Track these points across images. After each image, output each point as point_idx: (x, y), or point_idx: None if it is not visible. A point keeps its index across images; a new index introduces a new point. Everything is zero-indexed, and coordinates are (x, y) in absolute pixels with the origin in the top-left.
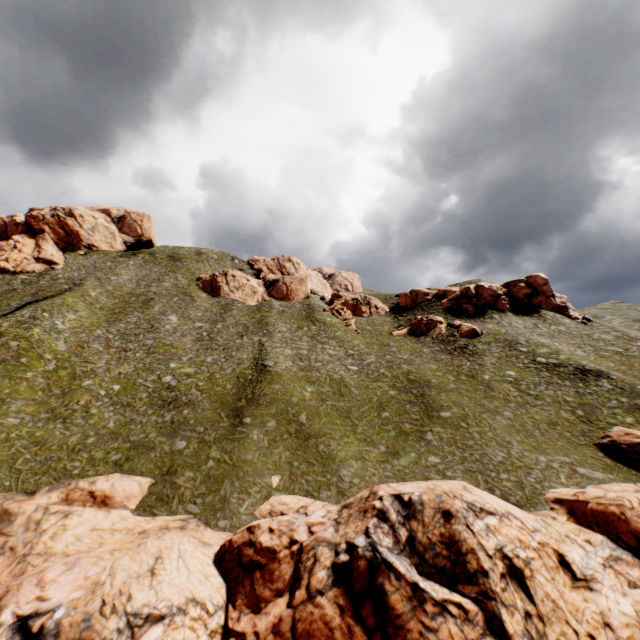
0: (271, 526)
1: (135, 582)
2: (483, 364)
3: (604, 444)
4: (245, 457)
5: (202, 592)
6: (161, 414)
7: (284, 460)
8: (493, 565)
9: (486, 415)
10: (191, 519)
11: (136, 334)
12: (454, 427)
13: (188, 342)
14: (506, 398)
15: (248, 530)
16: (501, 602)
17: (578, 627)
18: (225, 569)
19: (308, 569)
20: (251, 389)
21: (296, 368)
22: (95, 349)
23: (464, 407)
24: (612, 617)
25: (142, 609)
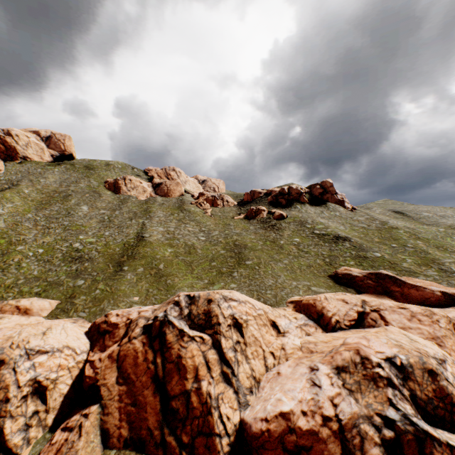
0: (118, 313)
1: (33, 337)
2: (282, 235)
3: (332, 275)
4: (120, 288)
5: (74, 344)
6: (70, 266)
7: (144, 289)
8: (225, 321)
9: (272, 262)
10: (80, 319)
11: (57, 218)
12: (251, 269)
13: (94, 223)
14: (289, 253)
15: (105, 316)
16: (223, 335)
17: (266, 349)
18: (91, 336)
19: (132, 329)
20: (131, 251)
21: (164, 238)
22: (26, 227)
23: (261, 258)
24: (287, 345)
25: (35, 347)
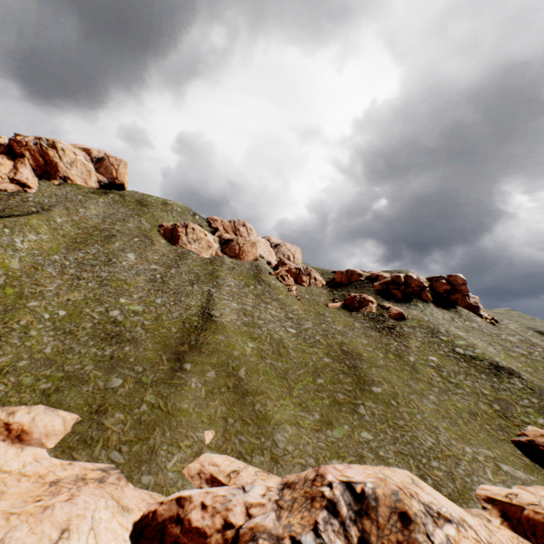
0: (204, 501)
1: None
2: (408, 346)
3: (522, 442)
4: (180, 406)
5: None
6: (102, 347)
7: (219, 414)
8: None
9: (414, 396)
10: (113, 470)
11: (92, 265)
12: (385, 404)
13: (141, 281)
14: (430, 382)
15: (177, 502)
16: None
17: None
18: None
19: None
20: (195, 336)
21: (240, 322)
22: (49, 272)
23: (394, 385)
24: None
25: None
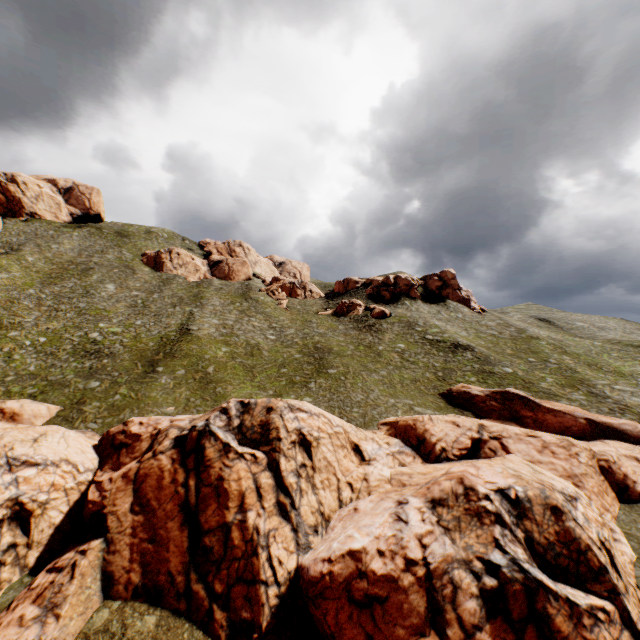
0: (142, 421)
1: (19, 443)
2: (382, 338)
3: (444, 393)
4: (150, 394)
5: (76, 458)
6: (82, 362)
7: (184, 397)
8: (288, 436)
9: (365, 372)
10: (89, 432)
11: (70, 297)
12: (335, 379)
13: (121, 308)
14: (389, 363)
15: (124, 424)
16: (284, 454)
17: (342, 478)
18: (101, 450)
19: (159, 442)
20: (171, 347)
21: (217, 333)
22: (25, 307)
23: (349, 366)
24: (372, 476)
25: (21, 457)
